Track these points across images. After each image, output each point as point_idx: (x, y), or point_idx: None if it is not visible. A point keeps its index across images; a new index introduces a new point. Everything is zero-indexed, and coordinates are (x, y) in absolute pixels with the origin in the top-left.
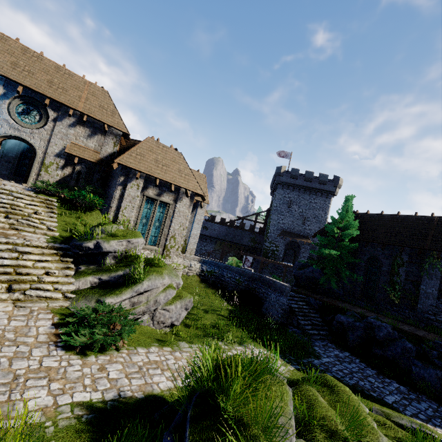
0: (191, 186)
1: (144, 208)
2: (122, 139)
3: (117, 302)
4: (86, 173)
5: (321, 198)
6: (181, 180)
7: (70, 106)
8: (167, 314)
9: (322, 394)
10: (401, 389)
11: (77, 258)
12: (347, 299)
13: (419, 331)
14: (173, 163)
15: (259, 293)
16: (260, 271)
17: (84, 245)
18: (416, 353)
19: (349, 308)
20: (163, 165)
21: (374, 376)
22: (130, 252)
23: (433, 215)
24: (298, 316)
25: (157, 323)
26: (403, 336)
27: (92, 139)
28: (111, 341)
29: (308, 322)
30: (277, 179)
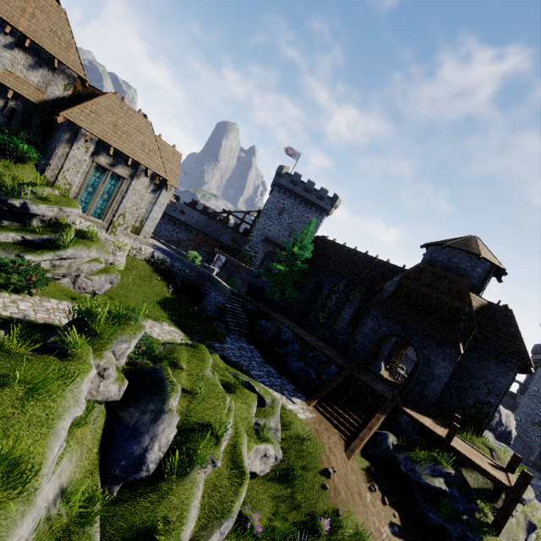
0: (154, 166)
1: (92, 176)
2: (78, 82)
3: (38, 261)
4: (23, 113)
5: (315, 214)
6: (142, 156)
7: (8, 21)
8: (90, 283)
9: (188, 351)
10: (271, 371)
11: (1, 212)
12: (287, 312)
13: (318, 342)
14: (136, 132)
15: (203, 289)
16: (232, 274)
17: (9, 202)
18: (300, 353)
19: (277, 317)
20: (123, 132)
21: (259, 362)
22: (61, 220)
23: (377, 256)
24: (227, 314)
25: (78, 288)
26: (299, 342)
27: (36, 73)
28: (25, 286)
29: (234, 321)
30: (276, 180)
